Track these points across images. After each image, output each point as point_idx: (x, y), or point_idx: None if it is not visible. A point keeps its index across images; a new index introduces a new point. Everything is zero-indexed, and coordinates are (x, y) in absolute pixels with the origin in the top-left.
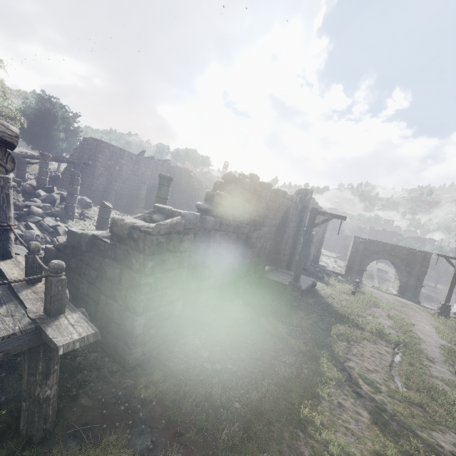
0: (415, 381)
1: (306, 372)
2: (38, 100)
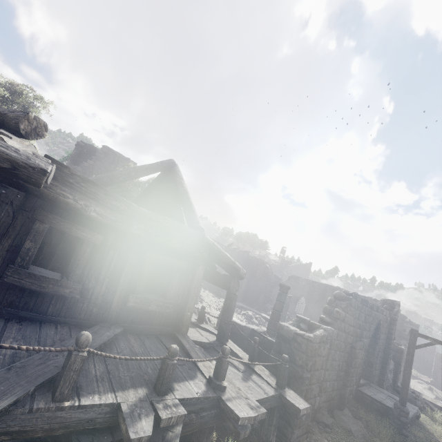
0: None
1: None
2: None
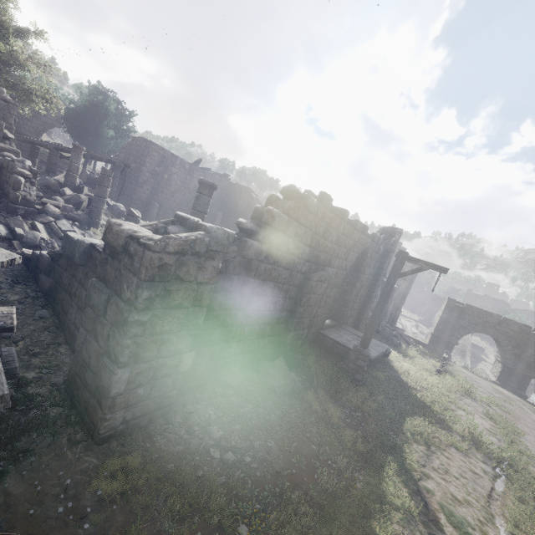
0: (531, 534)
1: (359, 489)
2: (93, 92)
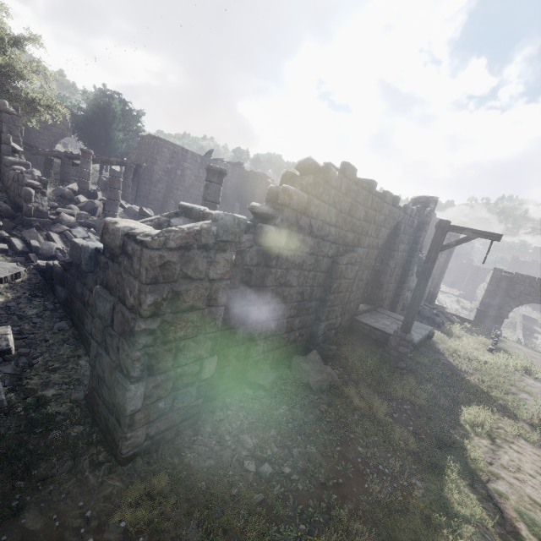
0: None
1: (418, 497)
2: (99, 97)
